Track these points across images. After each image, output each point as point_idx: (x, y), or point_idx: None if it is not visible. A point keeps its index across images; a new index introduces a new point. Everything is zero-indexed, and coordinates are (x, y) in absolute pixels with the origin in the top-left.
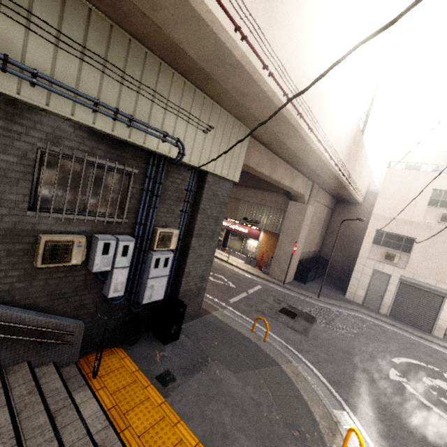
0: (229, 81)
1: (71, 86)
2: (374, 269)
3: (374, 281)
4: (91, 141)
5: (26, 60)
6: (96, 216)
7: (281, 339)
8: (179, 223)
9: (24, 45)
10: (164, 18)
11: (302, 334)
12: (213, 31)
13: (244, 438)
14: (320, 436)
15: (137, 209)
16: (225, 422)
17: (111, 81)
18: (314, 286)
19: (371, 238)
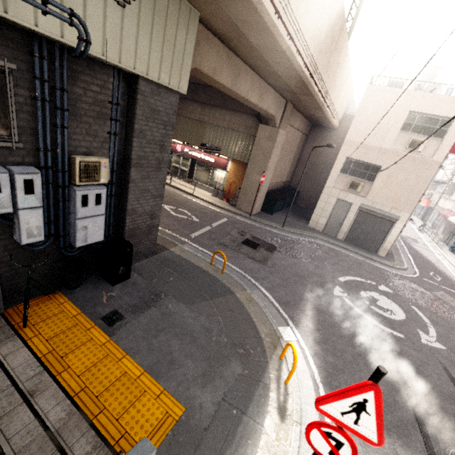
0: None
1: None
2: (337, 199)
3: (336, 209)
4: None
5: None
6: None
7: (239, 270)
8: (109, 149)
9: None
10: None
11: (261, 263)
12: None
13: (190, 362)
14: (262, 350)
15: (34, 128)
16: (173, 351)
17: None
18: (281, 216)
19: (339, 167)
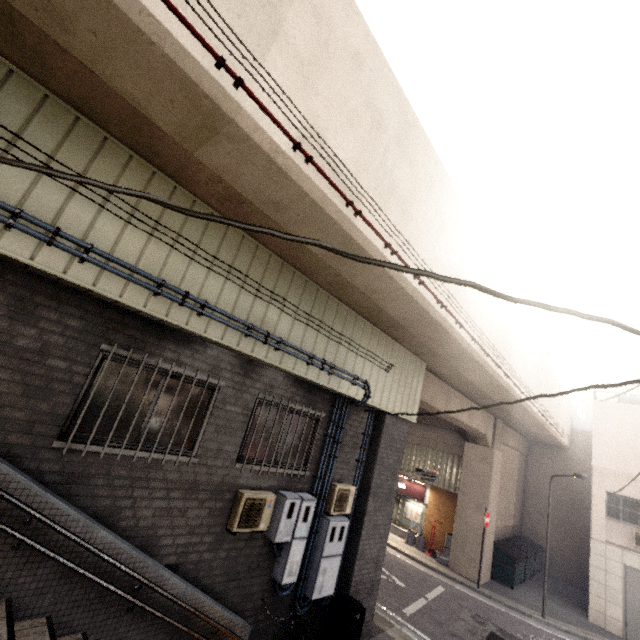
0: (420, 330)
1: (297, 346)
2: (624, 565)
3: (630, 587)
4: (293, 388)
5: (276, 332)
6: (286, 468)
7: None
8: (353, 476)
9: (277, 322)
10: (380, 297)
11: None
12: (421, 306)
13: None
14: None
15: (317, 458)
16: None
17: (322, 337)
18: (528, 593)
19: (602, 506)
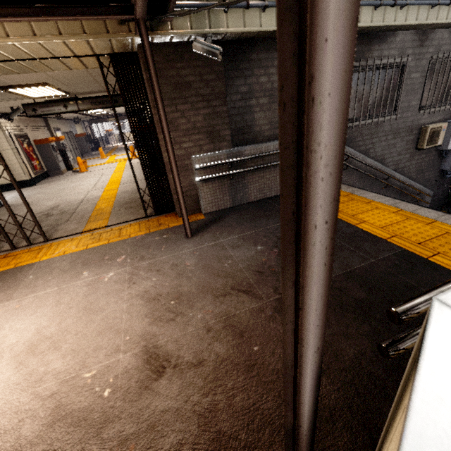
0: None
1: None
2: None
3: None
4: None
5: None
6: (450, 104)
7: None
8: None
9: None
10: None
11: None
12: None
13: None
14: None
15: None
16: None
17: None
18: None
19: None
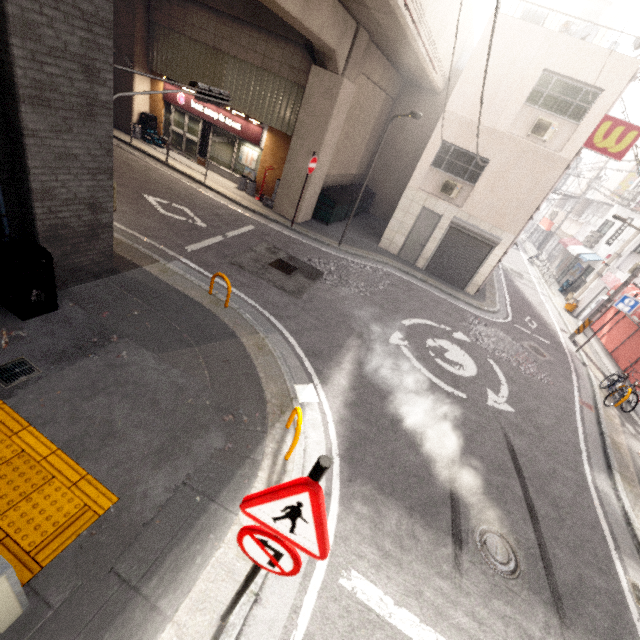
0: None
1: None
2: (423, 207)
3: (419, 224)
4: None
5: None
6: None
7: (256, 304)
8: None
9: None
10: None
11: (292, 296)
12: None
13: (142, 434)
14: (263, 416)
15: None
16: (115, 419)
17: None
18: (341, 229)
19: (432, 156)
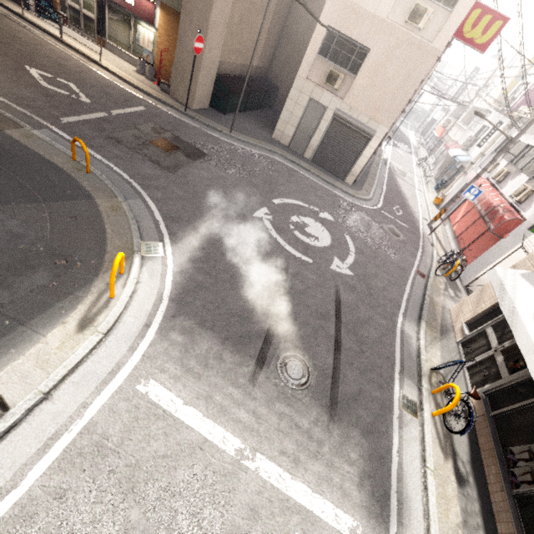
0: None
1: None
2: (310, 98)
3: (307, 115)
4: None
5: None
6: None
7: (125, 174)
8: None
9: None
10: None
11: (166, 171)
12: None
13: None
14: (99, 263)
15: None
16: None
17: None
18: (239, 119)
19: (318, 43)
